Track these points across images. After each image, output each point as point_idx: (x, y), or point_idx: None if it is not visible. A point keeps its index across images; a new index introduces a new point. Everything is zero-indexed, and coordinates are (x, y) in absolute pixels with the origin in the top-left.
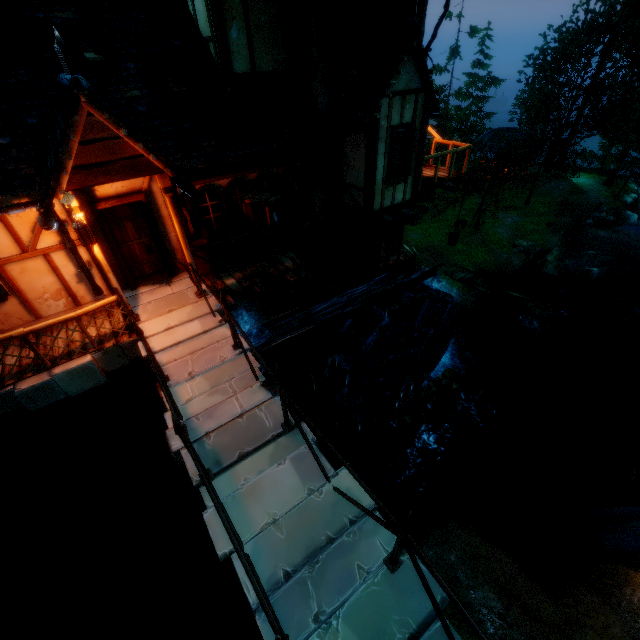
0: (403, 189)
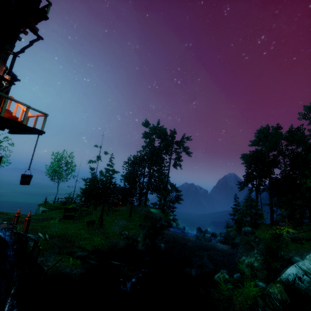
0: None
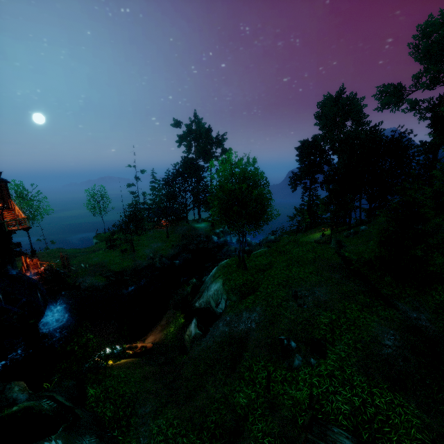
0: None
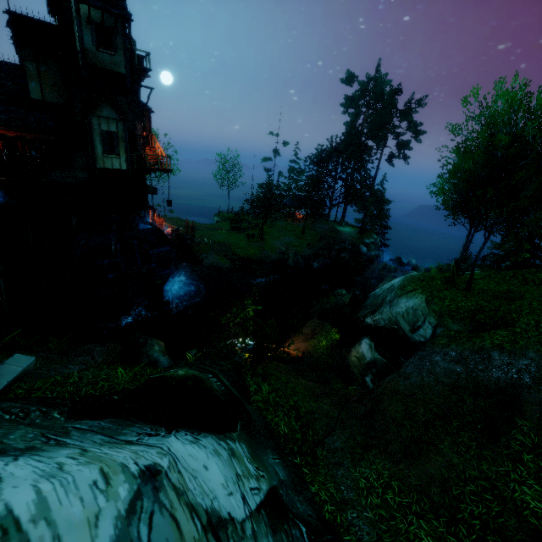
0: (119, 162)
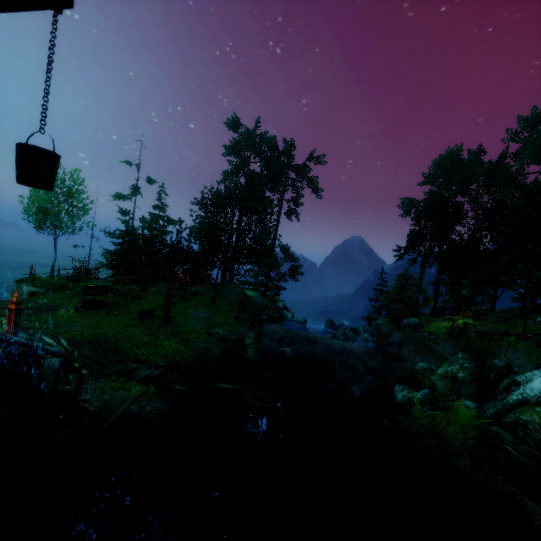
0: None
